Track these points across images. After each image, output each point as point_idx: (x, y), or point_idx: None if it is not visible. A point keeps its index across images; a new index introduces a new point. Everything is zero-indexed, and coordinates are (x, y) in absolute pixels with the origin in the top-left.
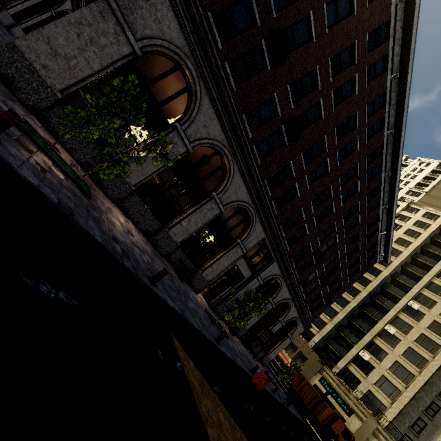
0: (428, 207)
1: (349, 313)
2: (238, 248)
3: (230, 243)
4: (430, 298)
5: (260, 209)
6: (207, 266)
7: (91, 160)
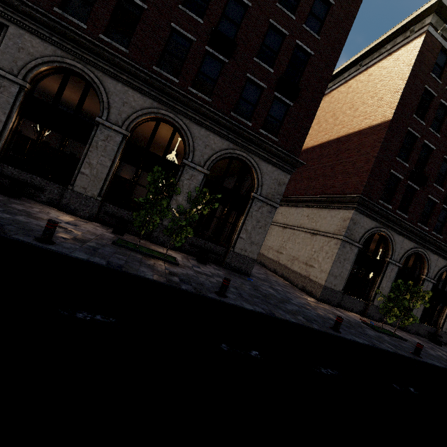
0: None
1: None
2: None
3: None
4: None
5: None
6: (442, 323)
7: (360, 308)
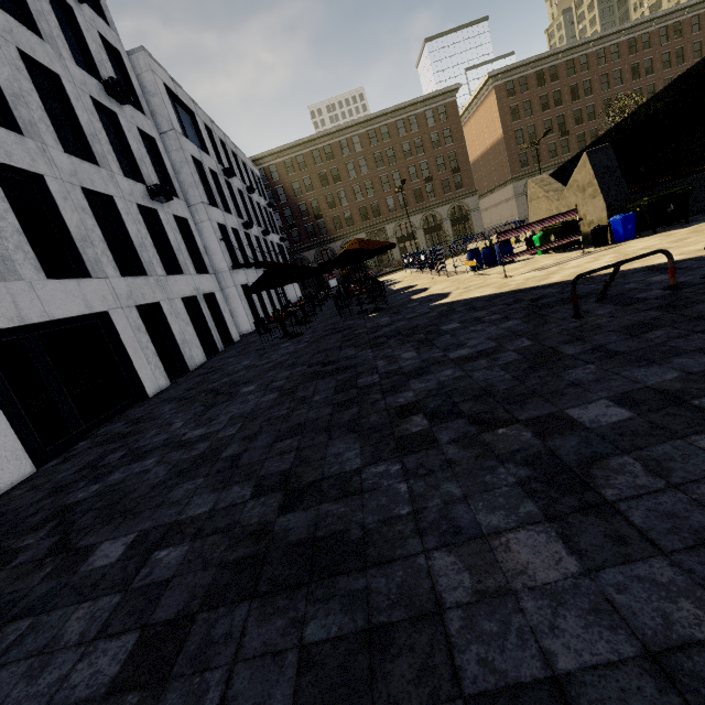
0: None
1: None
2: None
3: None
4: None
5: None
6: None
7: None
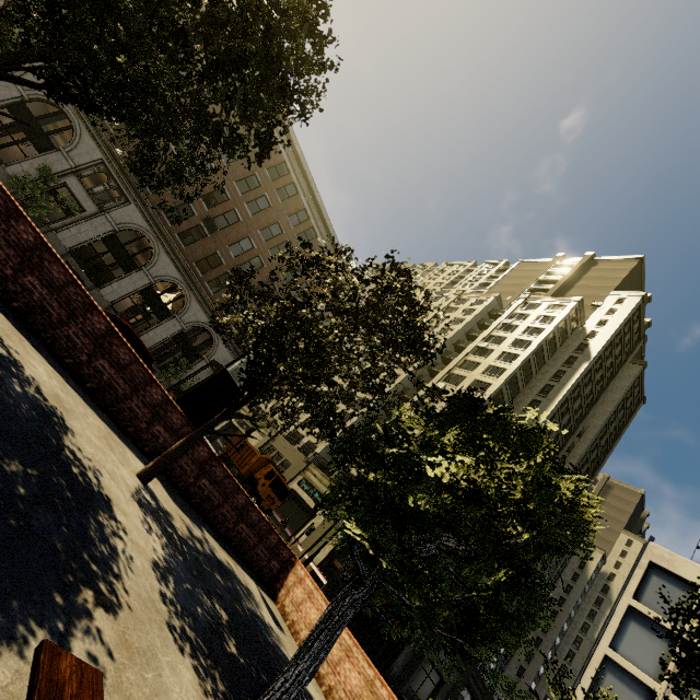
0: (477, 294)
1: (369, 415)
2: (60, 156)
3: (51, 150)
4: (460, 376)
5: (84, 116)
6: (13, 162)
7: None
